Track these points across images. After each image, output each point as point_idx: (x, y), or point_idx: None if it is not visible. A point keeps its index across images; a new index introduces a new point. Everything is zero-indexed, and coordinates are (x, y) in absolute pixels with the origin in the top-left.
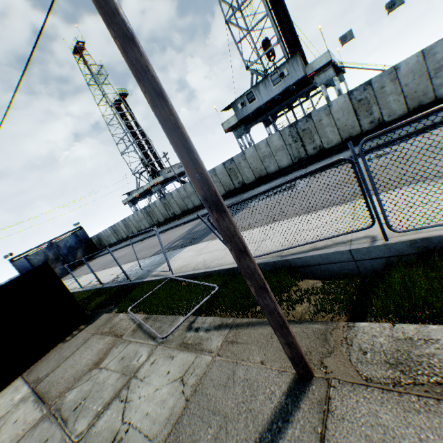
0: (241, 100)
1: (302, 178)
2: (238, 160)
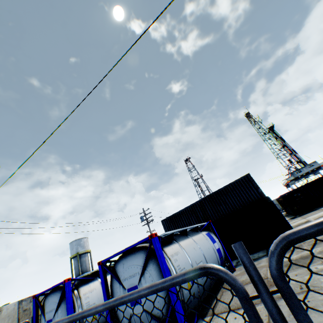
0: (295, 172)
1: None
2: None
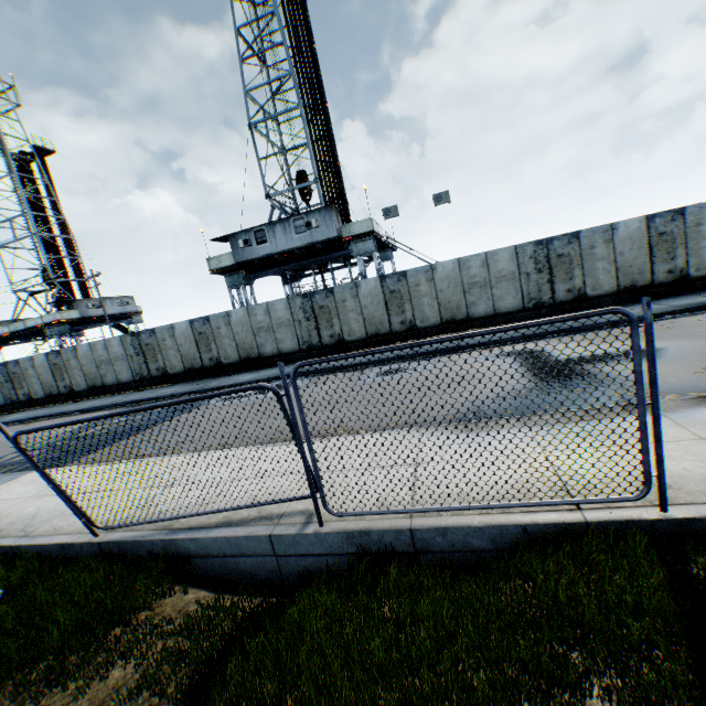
0: (246, 236)
1: (303, 377)
2: (217, 323)
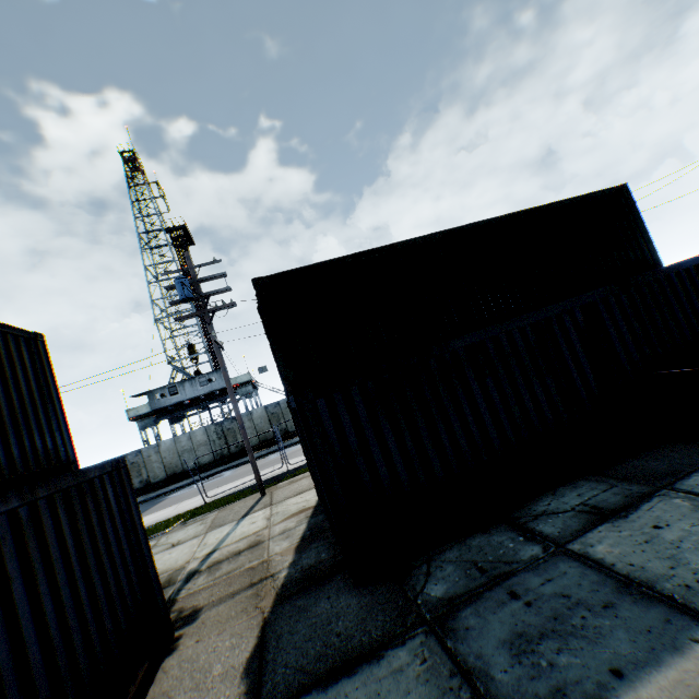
0: (162, 391)
1: (228, 471)
2: (149, 453)
